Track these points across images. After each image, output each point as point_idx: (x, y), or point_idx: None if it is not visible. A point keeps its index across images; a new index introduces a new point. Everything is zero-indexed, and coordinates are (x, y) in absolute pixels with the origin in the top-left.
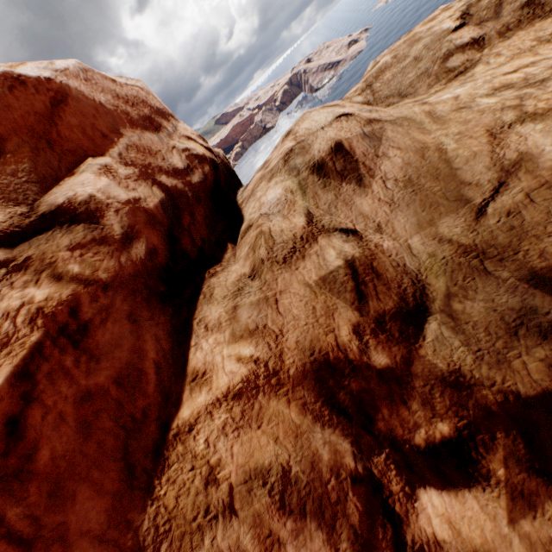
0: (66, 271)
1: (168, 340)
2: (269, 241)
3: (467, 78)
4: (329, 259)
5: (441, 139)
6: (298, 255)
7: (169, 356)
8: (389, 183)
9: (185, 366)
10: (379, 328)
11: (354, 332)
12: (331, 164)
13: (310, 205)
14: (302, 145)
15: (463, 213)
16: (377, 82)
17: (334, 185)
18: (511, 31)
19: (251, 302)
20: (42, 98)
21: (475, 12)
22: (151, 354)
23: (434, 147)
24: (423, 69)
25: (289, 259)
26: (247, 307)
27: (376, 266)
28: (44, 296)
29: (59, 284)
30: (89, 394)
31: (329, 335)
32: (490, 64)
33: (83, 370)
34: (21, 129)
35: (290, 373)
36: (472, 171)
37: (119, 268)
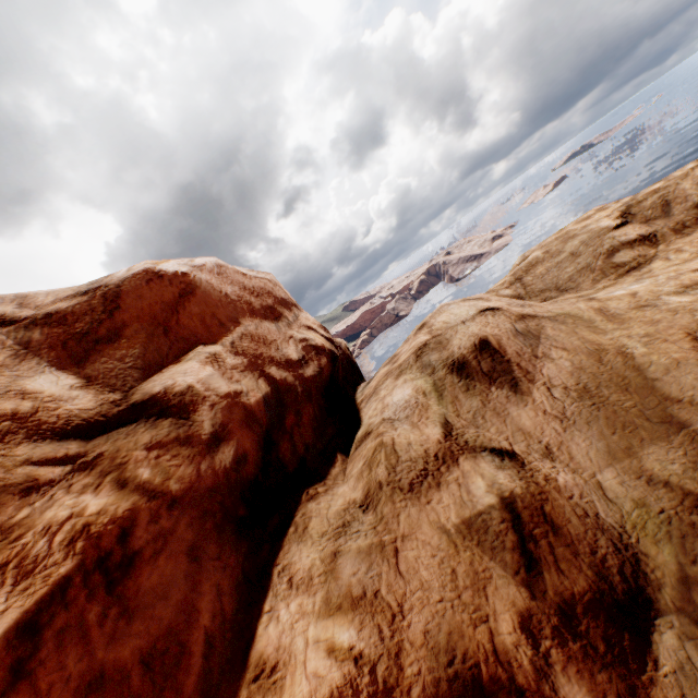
0: (134, 475)
1: (233, 595)
2: (391, 456)
3: (642, 274)
4: (475, 491)
5: (621, 340)
6: (431, 481)
7: (229, 625)
8: (556, 391)
9: (249, 647)
10: (566, 626)
11: (523, 628)
12: (475, 363)
13: (447, 412)
14: (438, 339)
15: (679, 442)
16: (527, 275)
17: (479, 389)
18: (688, 228)
19: (359, 547)
20: (173, 289)
21: (638, 211)
22: (204, 617)
23: (613, 349)
24: (583, 264)
25: (417, 485)
26: (352, 555)
27: (549, 511)
28: (98, 507)
29: (121, 492)
30: (101, 678)
31: (478, 626)
32: (670, 259)
33: (106, 631)
34: (145, 316)
35: (412, 696)
36: (678, 383)
37: (196, 478)
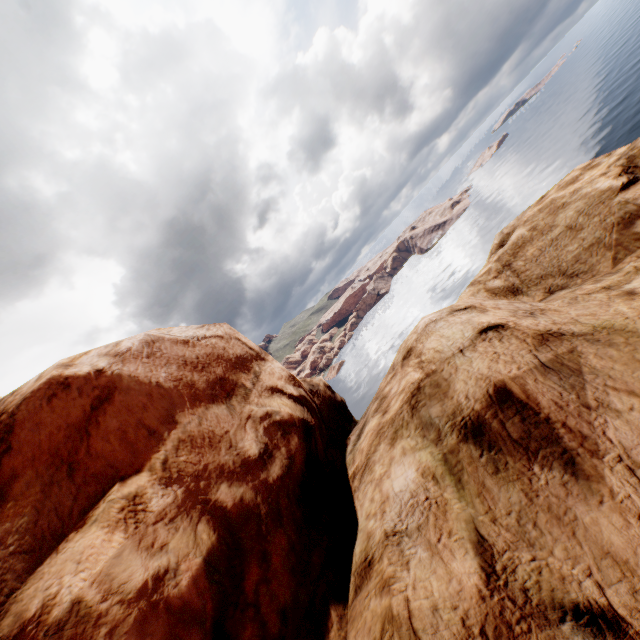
0: None
1: None
2: None
3: None
4: None
5: None
6: None
7: None
8: None
9: None
10: None
11: None
12: (497, 424)
13: (476, 513)
14: (434, 379)
15: None
16: (517, 260)
17: (515, 469)
18: None
19: None
20: (83, 401)
21: None
22: None
23: None
24: (590, 239)
25: None
26: None
27: None
28: None
29: None
30: None
31: None
32: None
33: None
34: (42, 455)
35: None
36: None
37: None
